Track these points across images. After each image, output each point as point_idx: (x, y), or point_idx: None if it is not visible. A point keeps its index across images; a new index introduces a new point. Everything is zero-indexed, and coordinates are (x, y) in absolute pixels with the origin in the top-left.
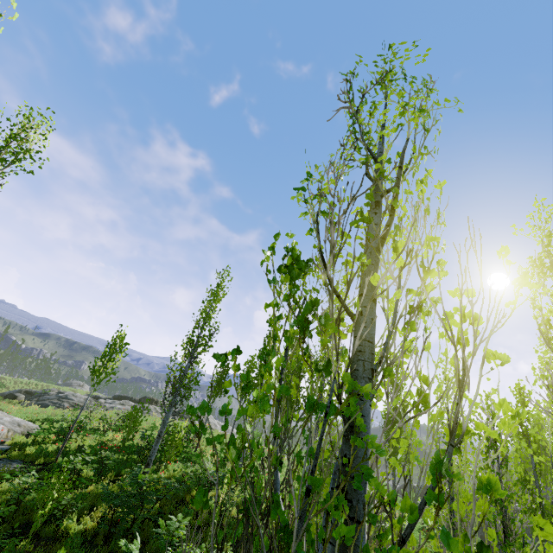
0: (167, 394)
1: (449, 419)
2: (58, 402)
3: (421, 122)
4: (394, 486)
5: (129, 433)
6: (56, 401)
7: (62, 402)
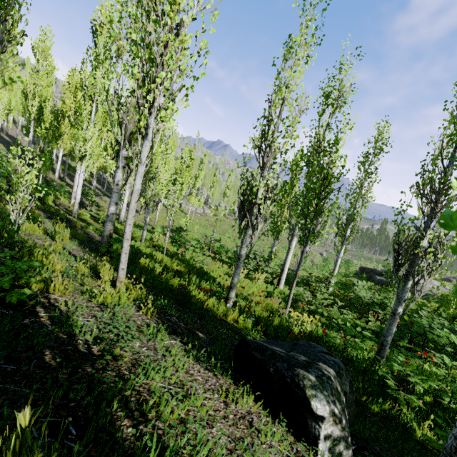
0: None
1: (430, 214)
2: None
3: (451, 123)
4: None
5: None
6: None
7: None
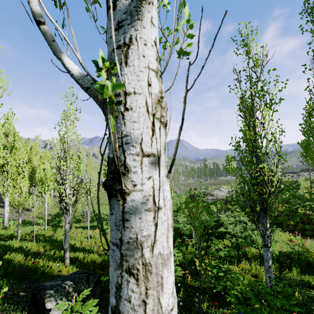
0: None
1: None
2: None
3: None
4: None
5: None
6: None
7: None
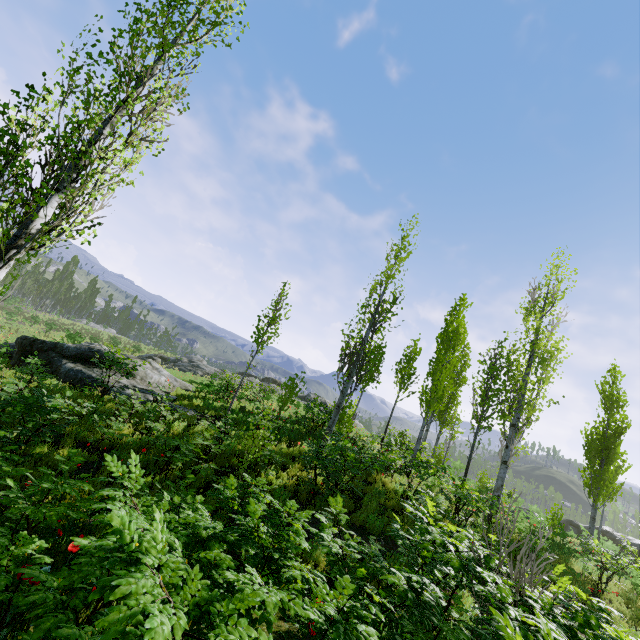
0: (345, 363)
1: None
2: (192, 369)
3: None
4: (593, 520)
5: (285, 403)
6: (190, 368)
7: (196, 370)
